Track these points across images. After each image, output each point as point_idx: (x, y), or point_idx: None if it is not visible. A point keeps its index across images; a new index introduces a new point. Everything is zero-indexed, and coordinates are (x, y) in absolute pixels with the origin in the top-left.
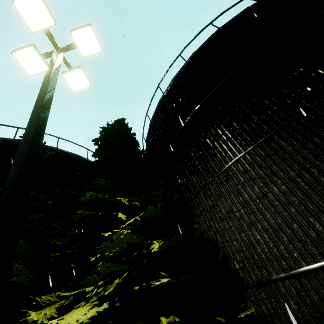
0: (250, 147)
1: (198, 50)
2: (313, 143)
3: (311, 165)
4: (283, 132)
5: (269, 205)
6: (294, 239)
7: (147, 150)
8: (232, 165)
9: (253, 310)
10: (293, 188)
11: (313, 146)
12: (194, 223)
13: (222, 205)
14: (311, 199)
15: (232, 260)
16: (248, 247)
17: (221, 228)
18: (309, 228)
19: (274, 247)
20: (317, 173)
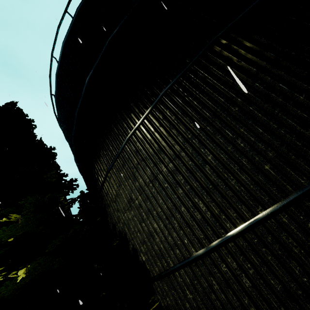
0: (139, 121)
1: (82, 2)
2: (193, 108)
3: (192, 136)
4: (166, 98)
5: (160, 188)
6: (184, 224)
7: (65, 136)
8: (125, 145)
9: (161, 301)
10: (179, 165)
11: (193, 111)
12: (107, 215)
13: (123, 193)
14: (194, 175)
15: (139, 253)
16: (148, 237)
17: (126, 219)
18: (195, 210)
19: (169, 235)
20: (198, 144)
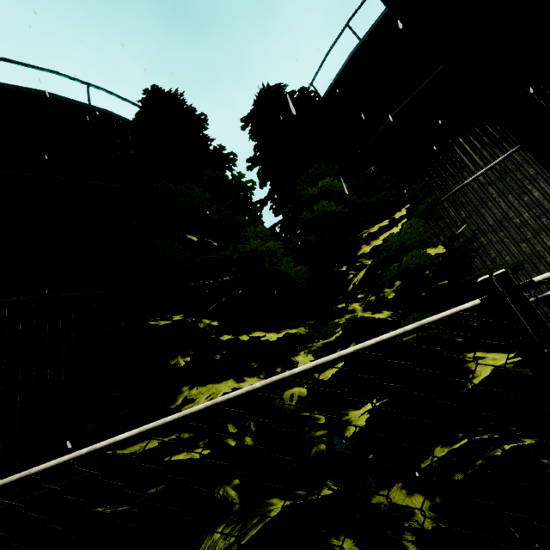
0: None
1: None
2: None
3: None
4: None
5: None
6: None
7: None
8: (516, 152)
9: None
10: None
11: None
12: None
13: (489, 212)
14: None
15: None
16: (530, 259)
17: (483, 244)
18: None
19: None
20: None
